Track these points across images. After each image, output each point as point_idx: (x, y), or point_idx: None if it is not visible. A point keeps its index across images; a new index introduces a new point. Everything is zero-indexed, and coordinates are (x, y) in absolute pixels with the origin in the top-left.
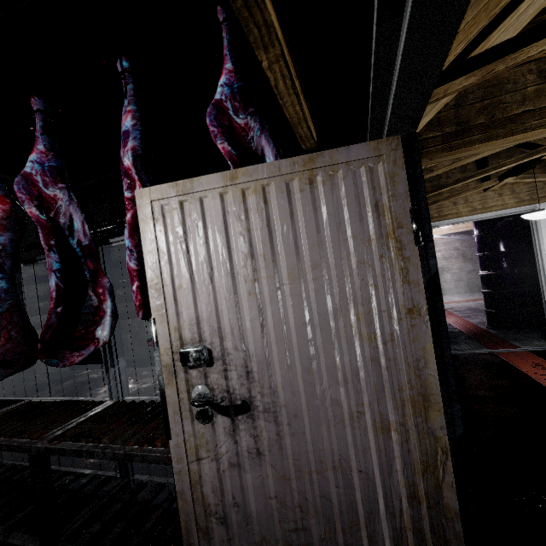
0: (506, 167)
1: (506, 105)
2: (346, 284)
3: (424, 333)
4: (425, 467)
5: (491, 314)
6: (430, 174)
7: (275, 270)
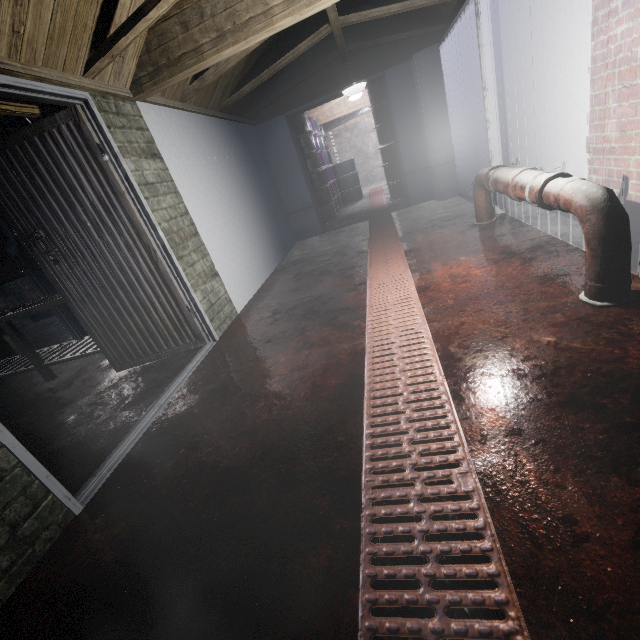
0: (304, 50)
1: (172, 50)
2: (87, 187)
3: (127, 203)
4: (151, 259)
5: (389, 187)
6: (206, 82)
7: (53, 186)
